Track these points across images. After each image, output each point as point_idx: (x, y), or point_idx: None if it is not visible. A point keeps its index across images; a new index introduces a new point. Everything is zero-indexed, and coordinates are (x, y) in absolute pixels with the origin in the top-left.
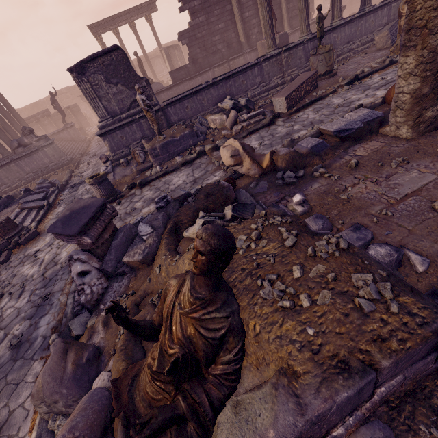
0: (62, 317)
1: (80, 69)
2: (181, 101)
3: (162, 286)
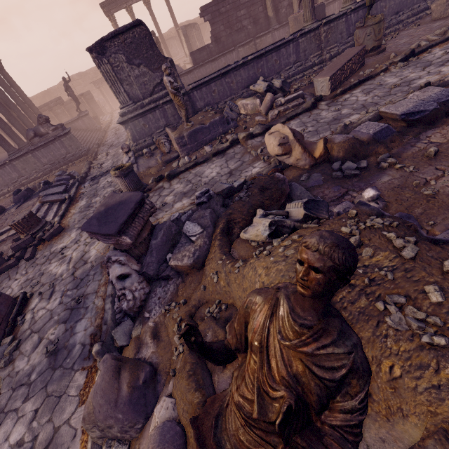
0: (100, 323)
1: (100, 48)
2: (207, 84)
3: (220, 296)
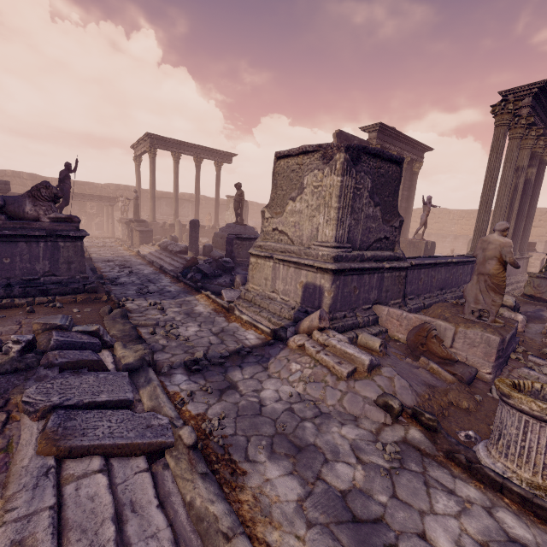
0: None
1: (356, 155)
2: (419, 268)
3: None
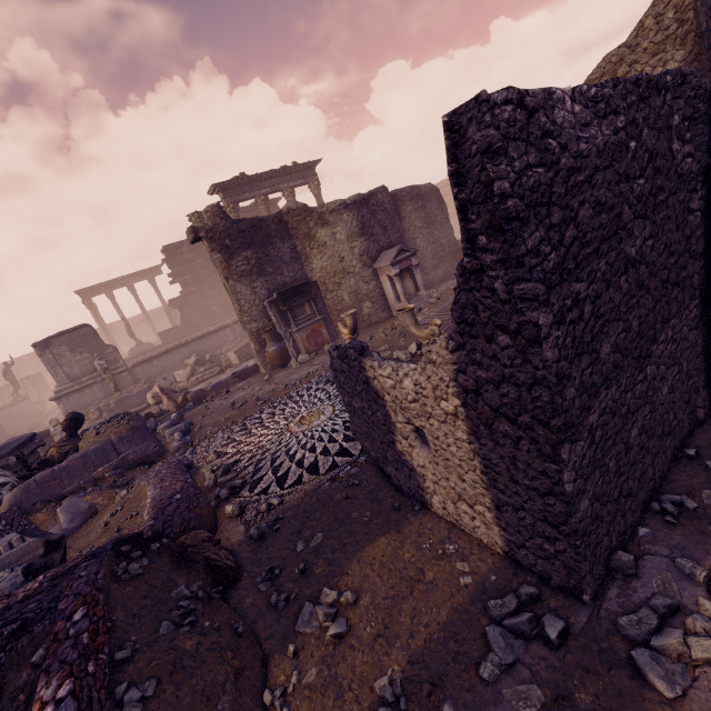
0: None
1: (45, 344)
2: (150, 361)
3: None
